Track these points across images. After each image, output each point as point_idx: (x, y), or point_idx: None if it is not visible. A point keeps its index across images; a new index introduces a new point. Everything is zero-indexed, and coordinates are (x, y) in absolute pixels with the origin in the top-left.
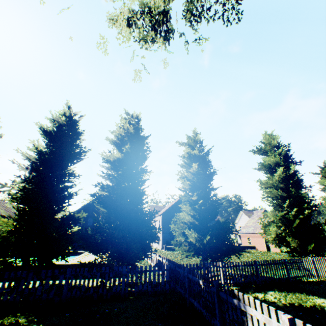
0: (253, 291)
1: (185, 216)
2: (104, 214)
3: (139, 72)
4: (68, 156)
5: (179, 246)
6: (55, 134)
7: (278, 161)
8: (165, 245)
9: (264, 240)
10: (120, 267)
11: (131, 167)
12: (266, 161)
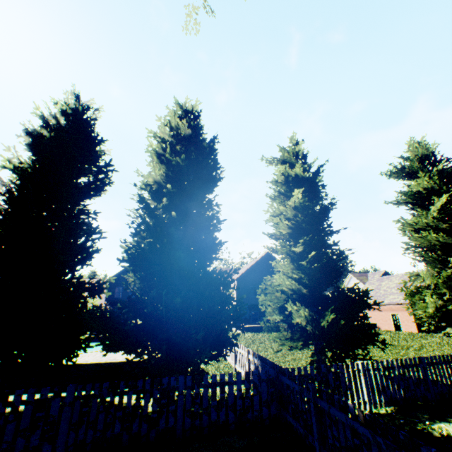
0: (430, 417)
1: (284, 280)
2: (143, 279)
3: (194, 11)
4: (74, 178)
5: (274, 331)
6: (49, 140)
7: (436, 186)
8: (243, 324)
9: (390, 315)
10: (173, 378)
11: (187, 196)
12: (414, 187)
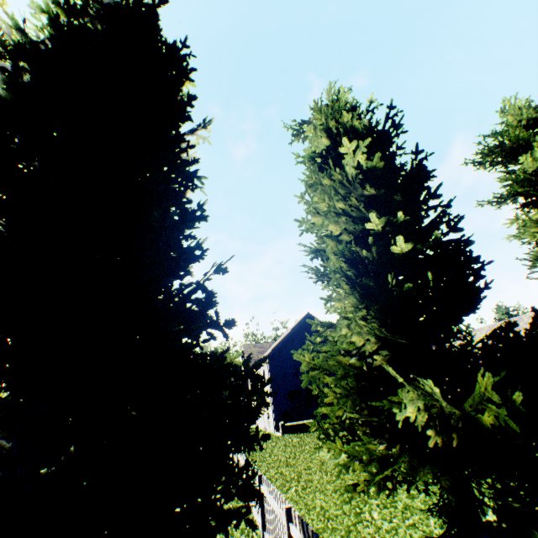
0: None
1: (356, 318)
2: None
3: None
4: None
5: (345, 442)
6: None
7: None
8: (283, 422)
9: None
10: None
11: None
12: (527, 166)
